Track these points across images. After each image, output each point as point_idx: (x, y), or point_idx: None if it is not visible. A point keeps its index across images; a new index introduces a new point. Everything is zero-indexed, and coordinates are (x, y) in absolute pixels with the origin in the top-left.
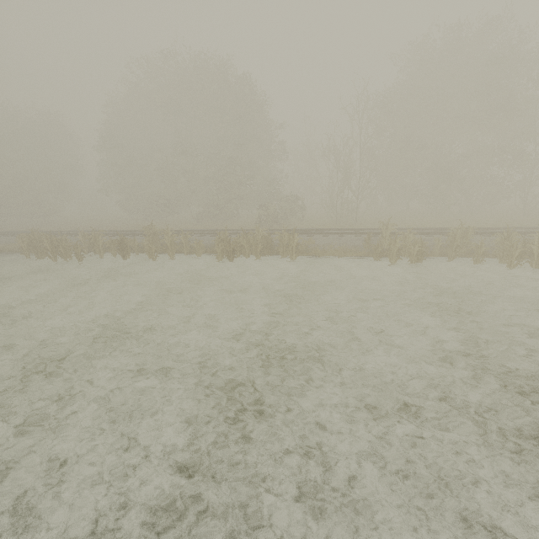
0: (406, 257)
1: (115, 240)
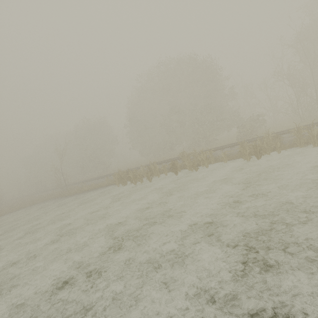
0: None
1: (170, 163)
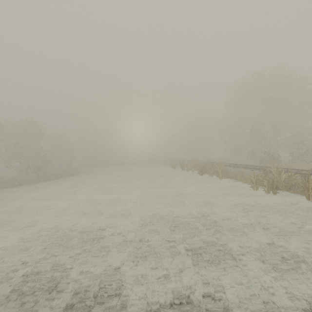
0: (283, 191)
1: (180, 163)
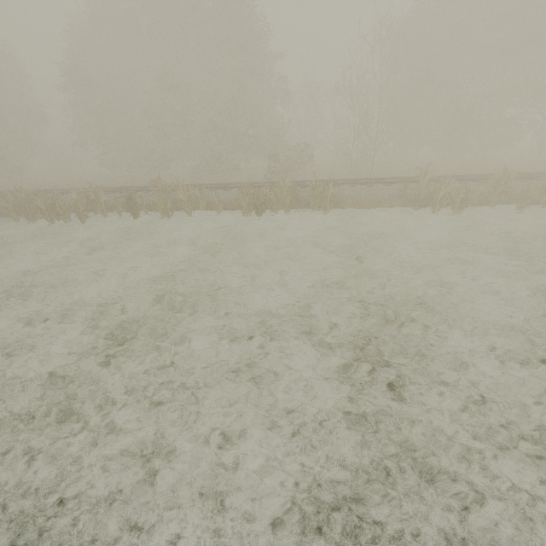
0: (444, 205)
1: (123, 196)
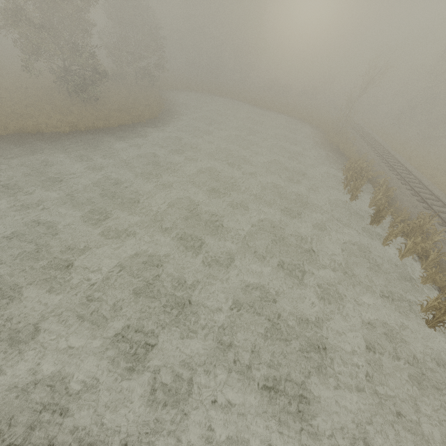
0: None
1: (377, 206)
